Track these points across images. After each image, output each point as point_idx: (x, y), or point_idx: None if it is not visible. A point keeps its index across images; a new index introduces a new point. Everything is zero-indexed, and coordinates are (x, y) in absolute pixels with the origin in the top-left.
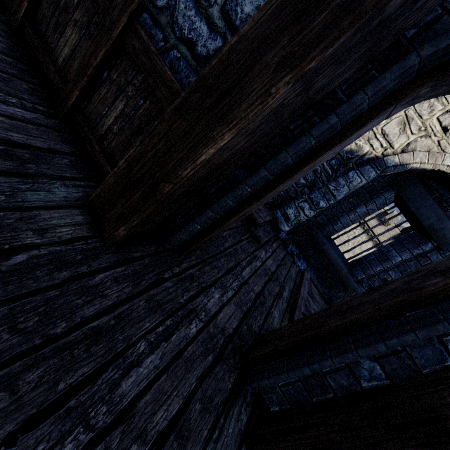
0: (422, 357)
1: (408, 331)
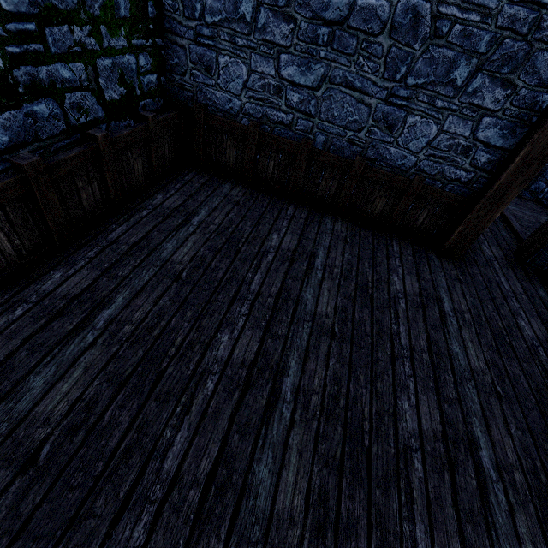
0: None
1: None
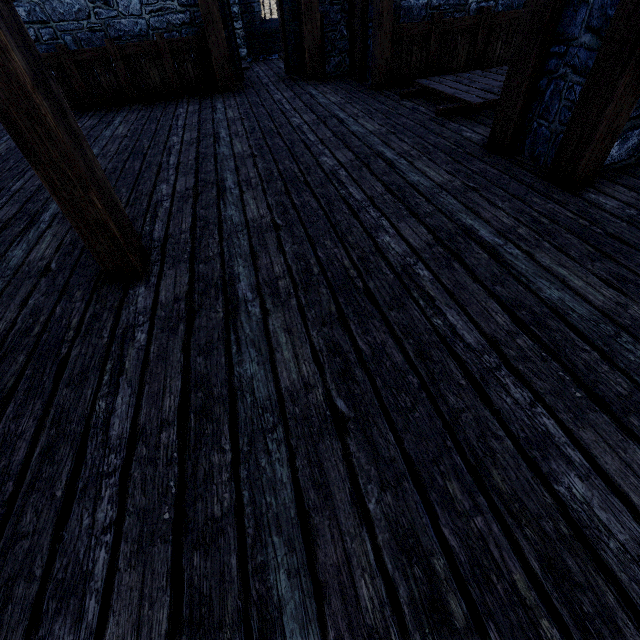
0: (294, 7)
1: (285, 7)
